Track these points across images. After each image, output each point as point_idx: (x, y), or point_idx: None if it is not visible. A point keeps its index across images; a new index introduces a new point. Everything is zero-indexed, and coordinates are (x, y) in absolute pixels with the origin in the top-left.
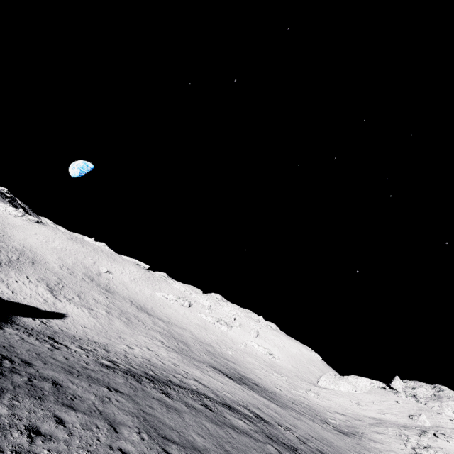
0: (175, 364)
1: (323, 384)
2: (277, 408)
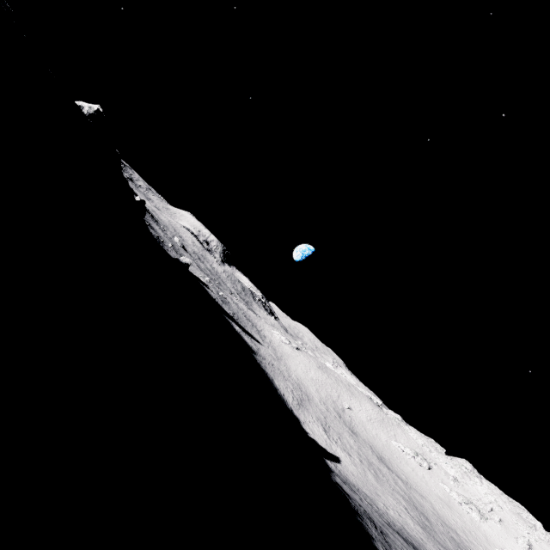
0: (422, 539)
1: None
2: None
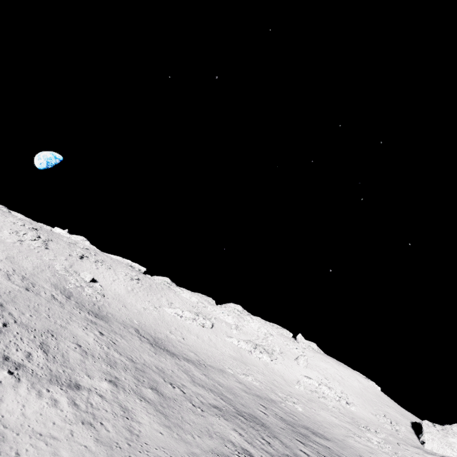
0: None
1: (434, 447)
2: None
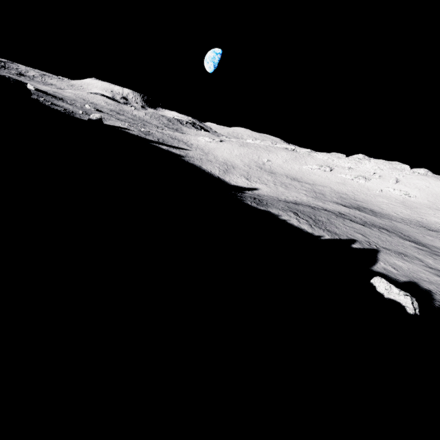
0: (309, 201)
1: None
2: (370, 217)
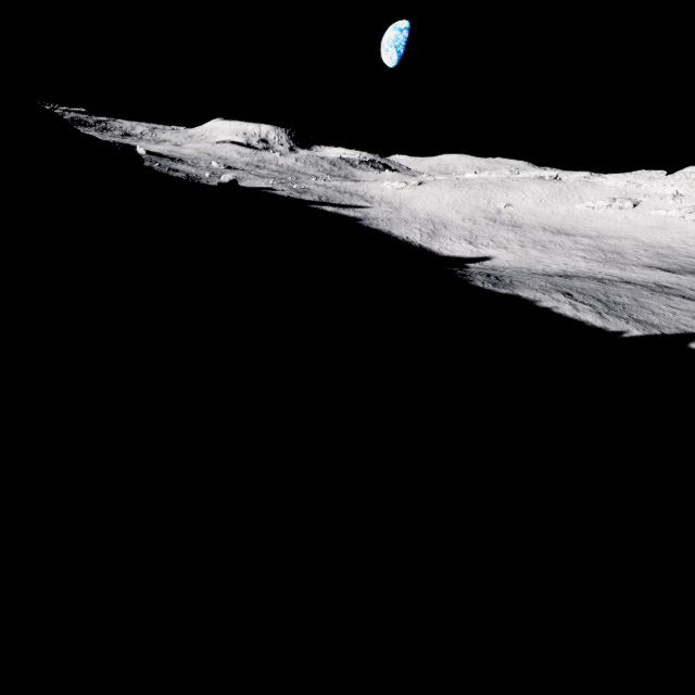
0: (591, 270)
1: None
2: None
